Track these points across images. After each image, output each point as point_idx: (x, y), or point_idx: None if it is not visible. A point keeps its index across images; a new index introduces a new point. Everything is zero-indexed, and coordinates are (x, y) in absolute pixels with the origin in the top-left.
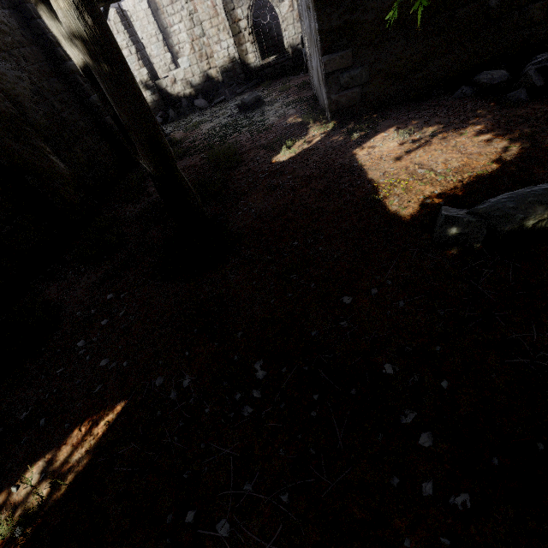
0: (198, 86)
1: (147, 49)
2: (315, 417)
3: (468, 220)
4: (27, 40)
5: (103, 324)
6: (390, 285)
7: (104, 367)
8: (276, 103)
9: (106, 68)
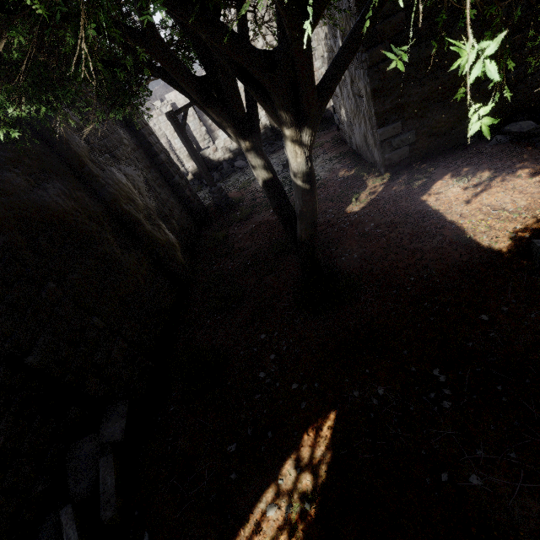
0: (235, 150)
1: None
2: (505, 401)
3: None
4: (136, 146)
5: (272, 358)
6: (515, 303)
7: (296, 390)
8: (317, 159)
9: (308, 186)
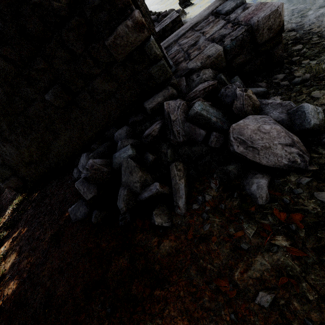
0: None
1: None
2: None
3: None
4: None
5: None
6: None
7: None
8: None
9: None
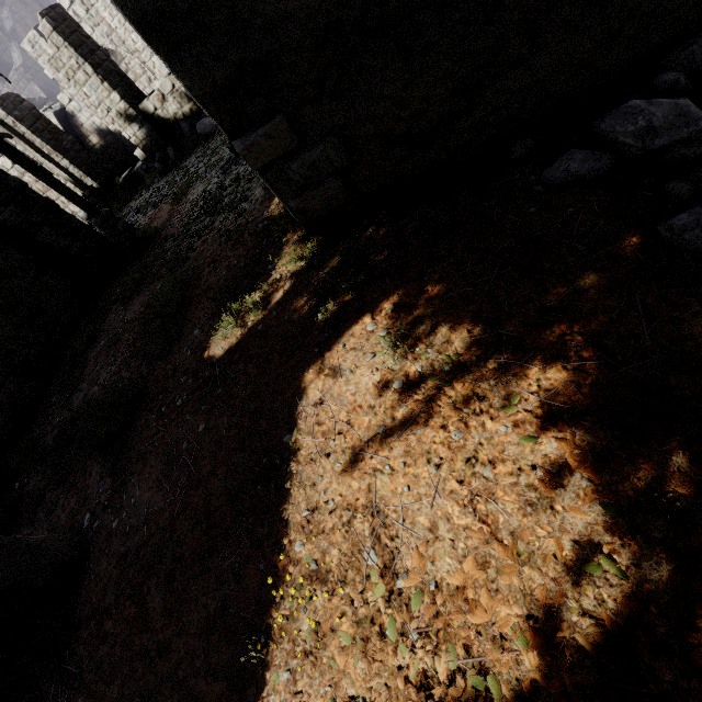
0: None
1: (129, 41)
2: None
3: None
4: None
5: None
6: None
7: None
8: None
9: None
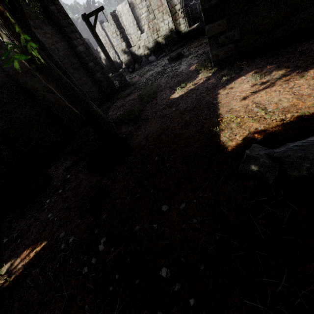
0: (151, 48)
1: (128, 30)
2: (112, 290)
3: (264, 161)
4: (60, 39)
5: (59, 192)
6: (195, 203)
7: (49, 218)
8: (190, 55)
9: (33, 66)
